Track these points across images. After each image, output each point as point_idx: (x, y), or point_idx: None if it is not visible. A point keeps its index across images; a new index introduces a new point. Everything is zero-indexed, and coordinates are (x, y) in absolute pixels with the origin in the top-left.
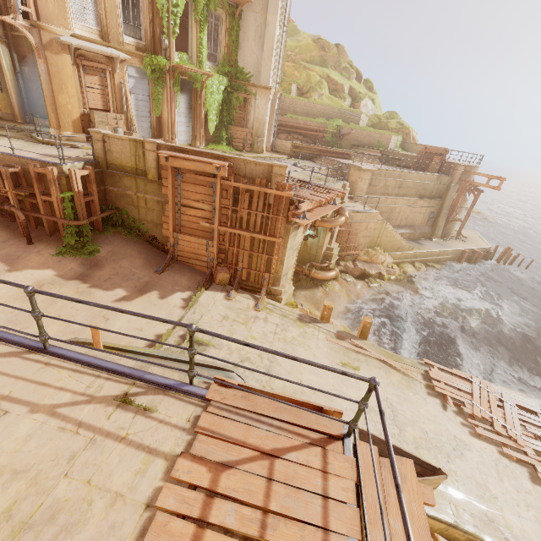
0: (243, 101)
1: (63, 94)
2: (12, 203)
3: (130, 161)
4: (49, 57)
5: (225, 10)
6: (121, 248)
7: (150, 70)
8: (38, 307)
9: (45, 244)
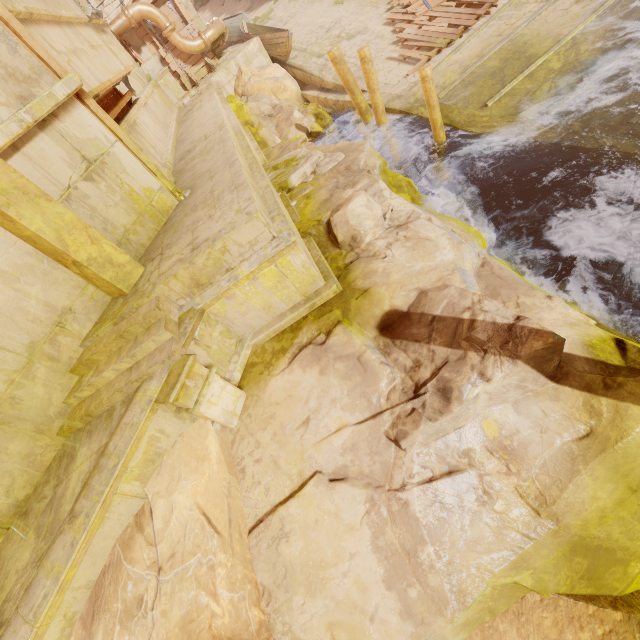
0: None
1: None
2: None
3: None
4: None
5: None
6: None
7: None
8: None
9: None
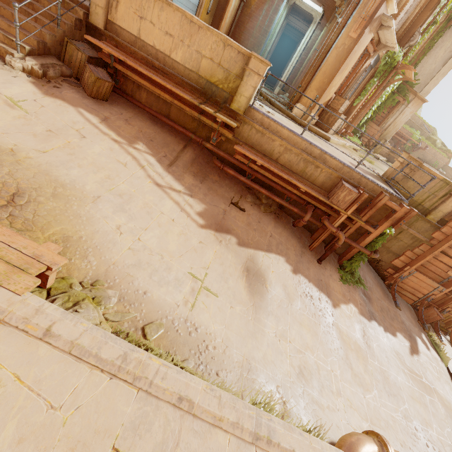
0: (395, 103)
1: (340, 75)
2: (336, 224)
3: (420, 195)
4: (363, 34)
5: (451, 14)
6: (365, 271)
7: (384, 61)
8: (386, 367)
9: (328, 264)
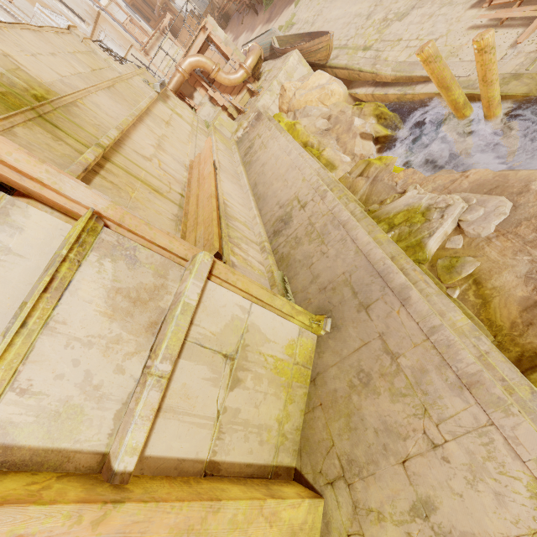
0: None
1: None
2: None
3: None
4: None
5: None
6: None
7: None
8: None
9: (261, 12)
